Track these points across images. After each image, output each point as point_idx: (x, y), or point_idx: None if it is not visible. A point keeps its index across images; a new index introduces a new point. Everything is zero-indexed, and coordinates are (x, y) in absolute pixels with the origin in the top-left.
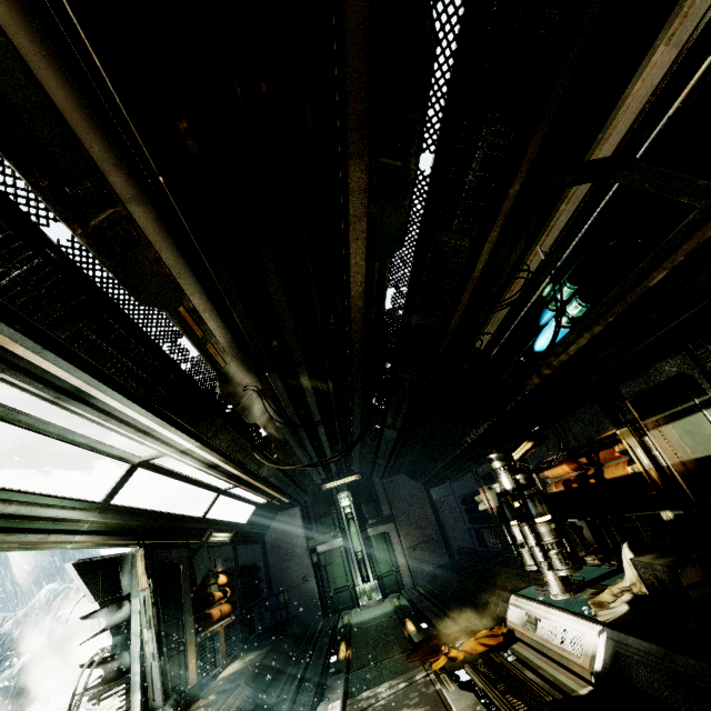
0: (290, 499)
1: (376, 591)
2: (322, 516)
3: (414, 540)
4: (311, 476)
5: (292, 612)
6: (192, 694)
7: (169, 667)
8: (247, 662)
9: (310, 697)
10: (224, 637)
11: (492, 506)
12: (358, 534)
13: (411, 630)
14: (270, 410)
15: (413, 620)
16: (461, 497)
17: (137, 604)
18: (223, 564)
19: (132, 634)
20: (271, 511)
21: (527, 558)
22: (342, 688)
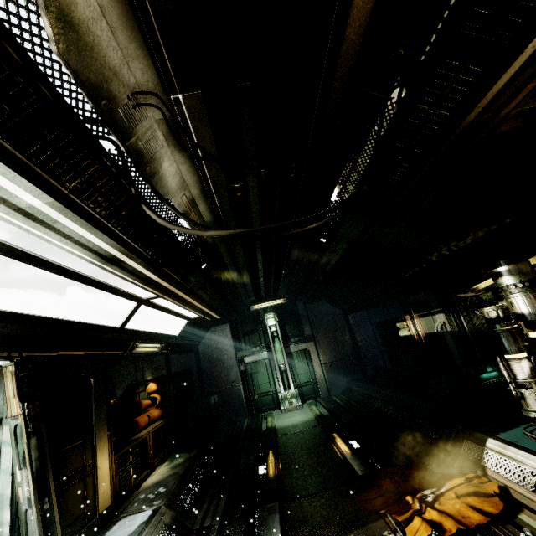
0: (221, 316)
1: (296, 398)
2: (250, 332)
3: (332, 357)
4: (241, 296)
5: (221, 410)
6: (104, 519)
7: (67, 498)
8: (174, 468)
9: (239, 535)
10: (153, 441)
11: (420, 332)
12: (281, 350)
13: (345, 451)
14: (192, 185)
15: (340, 434)
16: (377, 323)
17: (9, 434)
18: (153, 373)
19: (2, 472)
20: (204, 326)
21: (532, 401)
22: (279, 533)
